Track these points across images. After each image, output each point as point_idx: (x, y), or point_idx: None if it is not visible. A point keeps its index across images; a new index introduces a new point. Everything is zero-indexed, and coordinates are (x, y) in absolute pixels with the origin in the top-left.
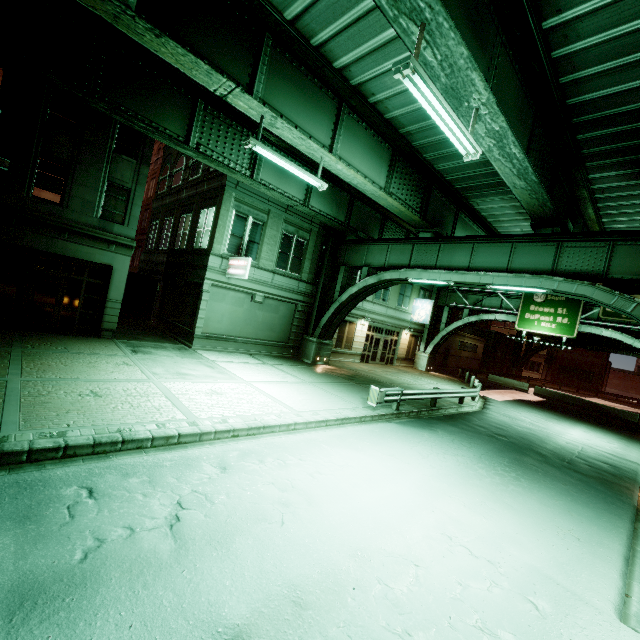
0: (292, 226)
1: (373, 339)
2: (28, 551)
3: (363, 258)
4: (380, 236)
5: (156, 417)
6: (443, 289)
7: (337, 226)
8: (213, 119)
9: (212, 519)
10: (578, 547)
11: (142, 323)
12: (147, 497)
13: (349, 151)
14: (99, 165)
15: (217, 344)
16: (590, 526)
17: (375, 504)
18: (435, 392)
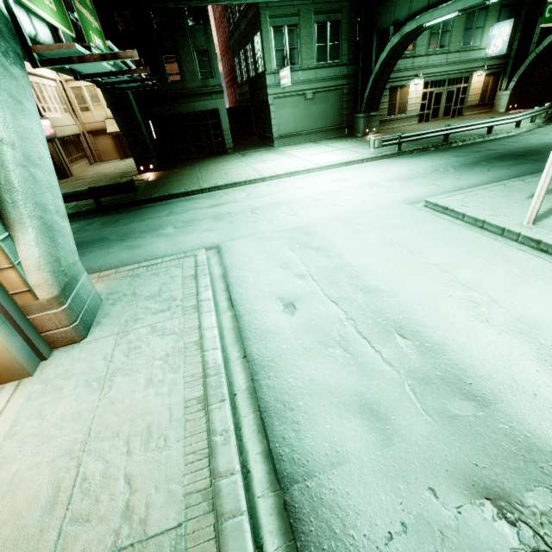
0: (322, 14)
1: (432, 96)
2: (212, 202)
3: (391, 16)
4: None
5: (247, 176)
6: None
7: None
8: None
9: (258, 195)
10: (430, 189)
11: (250, 141)
12: (240, 193)
13: None
14: (187, 42)
15: (289, 140)
16: (462, 182)
17: (327, 187)
18: (443, 129)
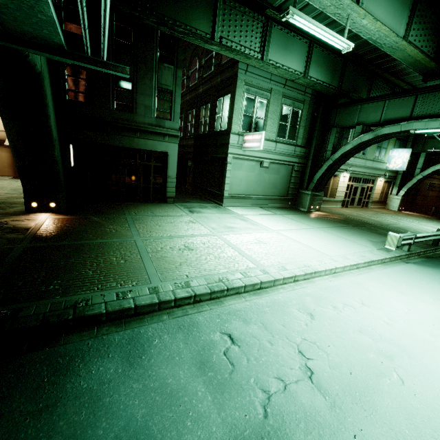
0: (289, 99)
1: (352, 188)
2: (221, 401)
3: (355, 118)
4: (368, 95)
5: (236, 266)
6: (419, 137)
7: (331, 92)
8: (230, 10)
9: (337, 372)
10: None
11: (182, 190)
12: (273, 345)
13: (374, 2)
14: (150, 76)
15: (238, 201)
16: None
17: None
18: None
